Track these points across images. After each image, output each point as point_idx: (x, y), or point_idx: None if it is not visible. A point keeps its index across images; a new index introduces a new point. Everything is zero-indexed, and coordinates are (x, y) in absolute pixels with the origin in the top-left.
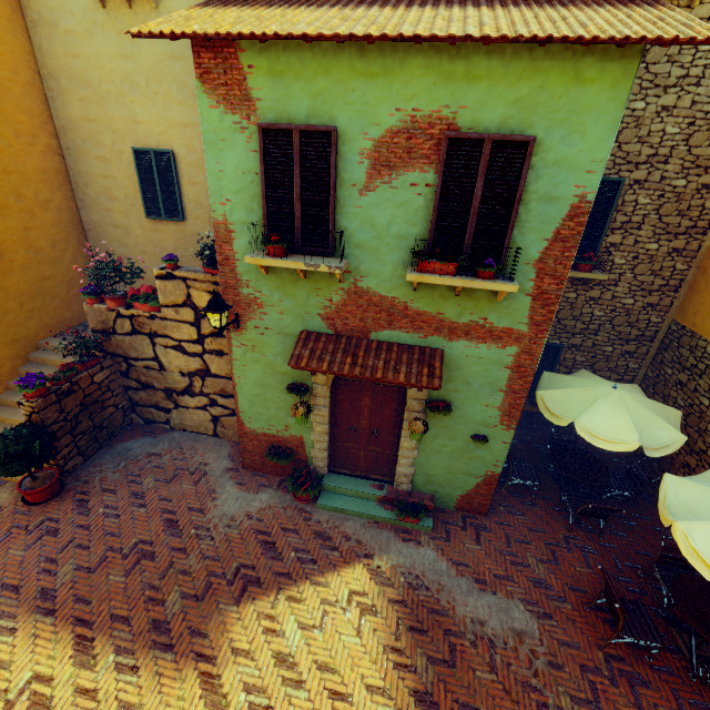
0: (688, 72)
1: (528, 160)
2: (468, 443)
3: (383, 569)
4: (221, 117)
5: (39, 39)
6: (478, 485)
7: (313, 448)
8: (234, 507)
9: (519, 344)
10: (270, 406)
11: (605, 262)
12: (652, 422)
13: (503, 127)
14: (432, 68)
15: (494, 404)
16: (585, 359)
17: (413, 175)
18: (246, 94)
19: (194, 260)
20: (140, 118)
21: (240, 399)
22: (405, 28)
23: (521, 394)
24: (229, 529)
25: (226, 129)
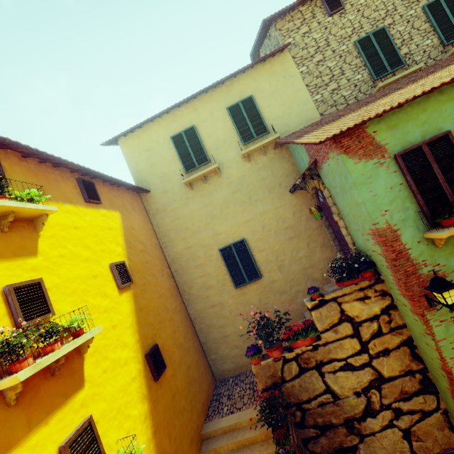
0: None
1: None
2: None
3: None
4: (364, 165)
5: (156, 221)
6: None
7: None
8: None
9: None
10: None
11: None
12: None
13: None
14: None
15: None
16: None
17: None
18: (377, 146)
19: (275, 301)
20: (219, 231)
21: None
22: None
23: None
24: None
25: (370, 170)
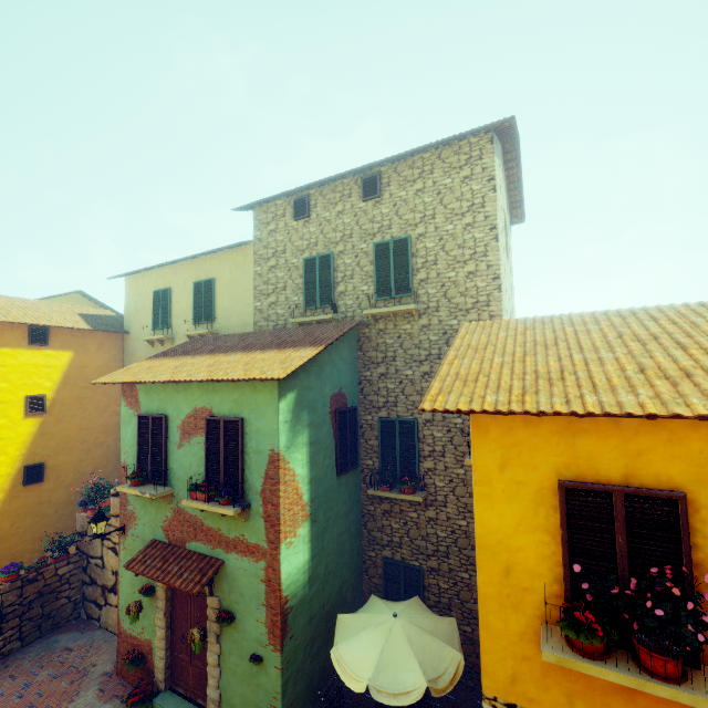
0: (430, 352)
1: (240, 430)
2: (252, 664)
3: None
4: (128, 410)
5: (127, 361)
6: None
7: (156, 656)
8: None
9: (265, 559)
10: None
11: (429, 484)
12: (405, 660)
13: (231, 412)
14: (201, 387)
15: (261, 619)
16: (448, 586)
17: (198, 438)
18: (138, 400)
19: None
20: None
21: (120, 597)
22: (179, 375)
23: (276, 609)
24: None
25: (130, 416)
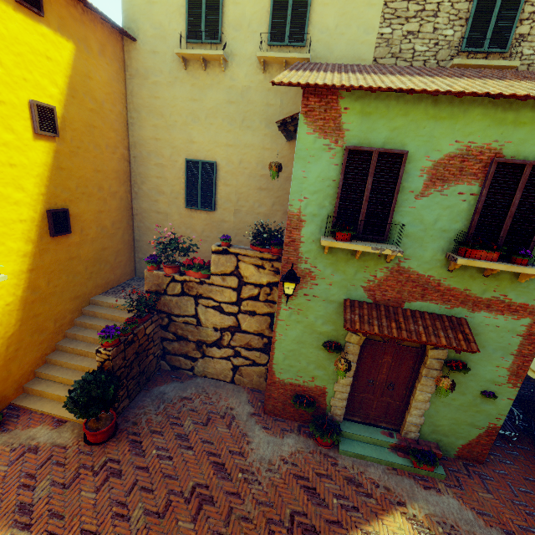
0: None
1: None
2: (476, 398)
3: (419, 518)
4: (314, 140)
5: (132, 86)
6: (480, 435)
7: (334, 398)
8: (268, 451)
9: (532, 316)
10: (302, 360)
11: None
12: None
13: None
14: (488, 115)
15: (504, 365)
16: None
17: (461, 187)
18: (338, 126)
19: (216, 239)
20: (195, 139)
21: (276, 353)
22: (483, 89)
23: (529, 357)
24: (270, 473)
25: (317, 148)
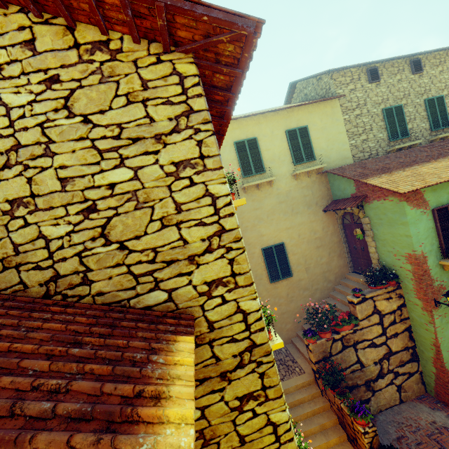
0: None
1: None
2: None
3: None
4: (415, 211)
5: None
6: None
7: None
8: None
9: None
10: None
11: None
12: None
13: None
14: None
15: None
16: None
17: None
18: (424, 200)
19: (299, 296)
20: (264, 233)
21: (443, 354)
22: None
23: None
24: None
25: (418, 215)
